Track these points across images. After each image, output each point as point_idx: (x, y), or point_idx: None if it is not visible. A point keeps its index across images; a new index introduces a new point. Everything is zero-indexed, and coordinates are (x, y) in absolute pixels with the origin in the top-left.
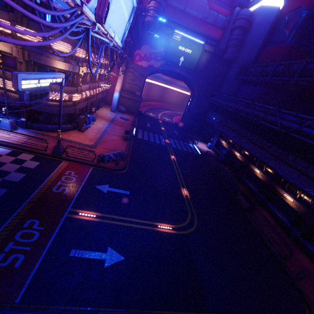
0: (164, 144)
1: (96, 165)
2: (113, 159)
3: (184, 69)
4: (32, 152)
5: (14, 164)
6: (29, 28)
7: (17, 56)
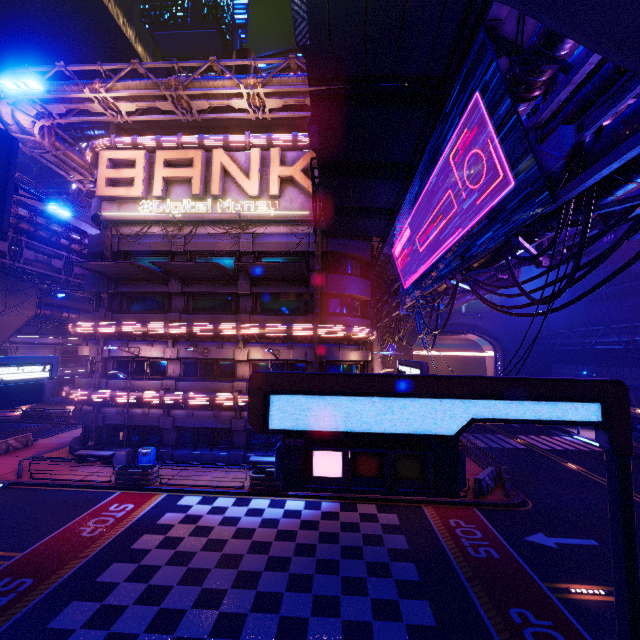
0: (523, 447)
1: (478, 502)
2: (490, 487)
3: (471, 316)
4: (366, 501)
5: (368, 522)
6: (327, 324)
7: (314, 360)
